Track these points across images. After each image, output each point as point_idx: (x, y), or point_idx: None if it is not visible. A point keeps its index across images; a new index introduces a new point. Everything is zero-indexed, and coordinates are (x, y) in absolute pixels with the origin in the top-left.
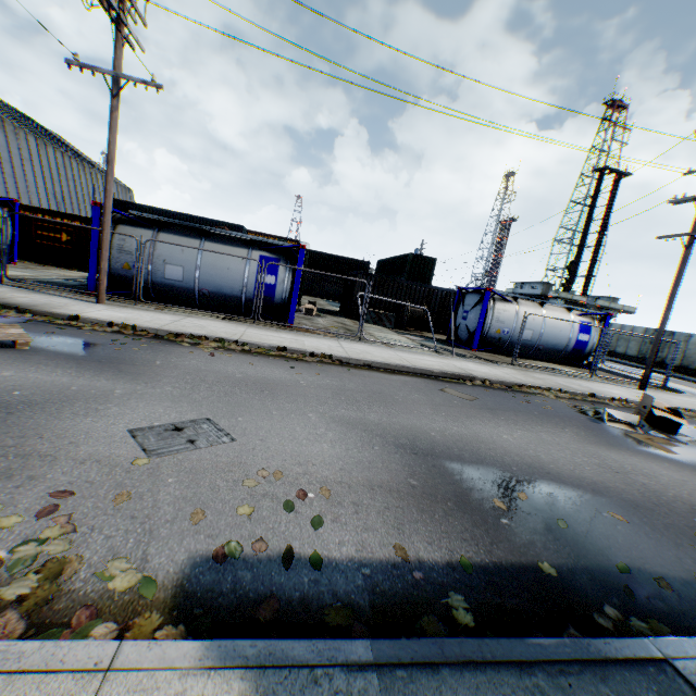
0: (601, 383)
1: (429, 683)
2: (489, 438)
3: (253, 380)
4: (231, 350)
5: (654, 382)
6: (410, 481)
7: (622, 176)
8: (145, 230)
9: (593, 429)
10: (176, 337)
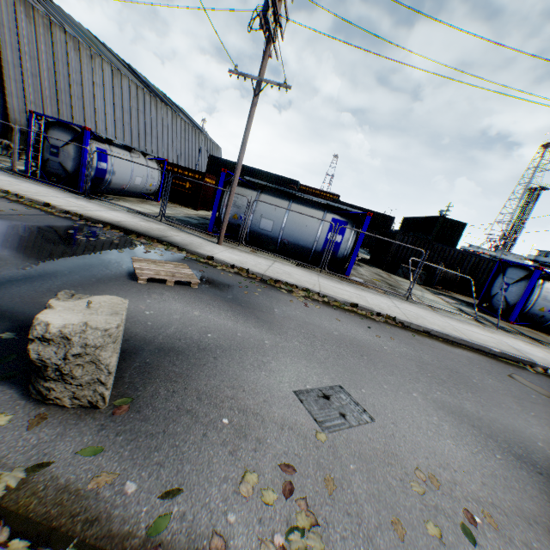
0: None
1: None
2: None
3: (348, 340)
4: (315, 301)
5: None
6: None
7: None
8: (251, 191)
9: None
10: (275, 282)
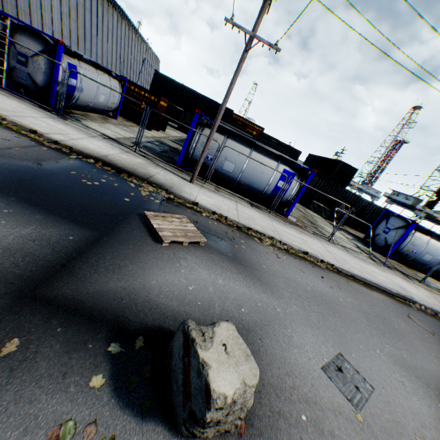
0: None
1: None
2: None
3: (319, 295)
4: (279, 249)
5: None
6: None
7: None
8: (219, 134)
9: None
10: (247, 229)
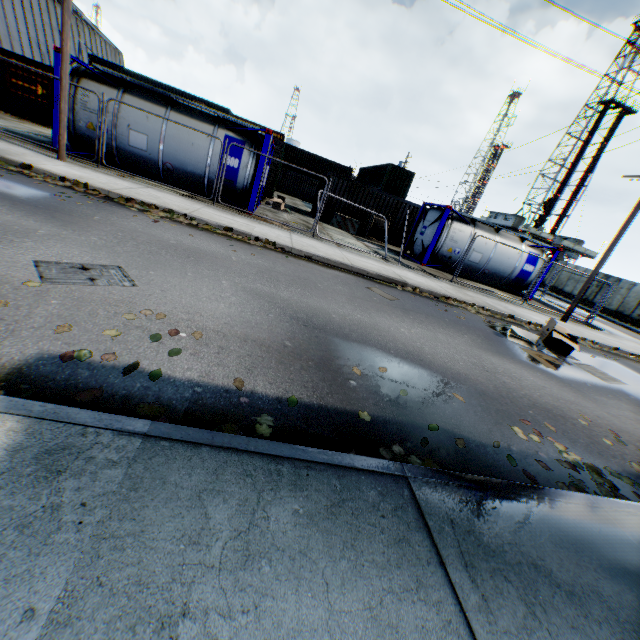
0: (529, 310)
1: (184, 453)
2: (386, 328)
3: (185, 247)
4: (178, 222)
5: (581, 318)
6: (286, 342)
7: (626, 113)
8: (109, 89)
9: (492, 339)
10: (127, 202)
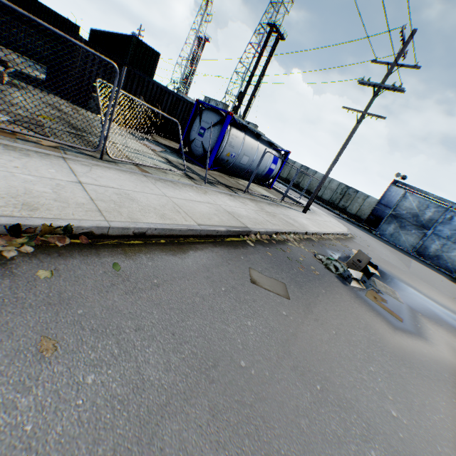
0: (290, 209)
1: None
2: (407, 450)
3: None
4: None
5: (293, 197)
6: None
7: (281, 39)
8: None
9: (358, 301)
10: None
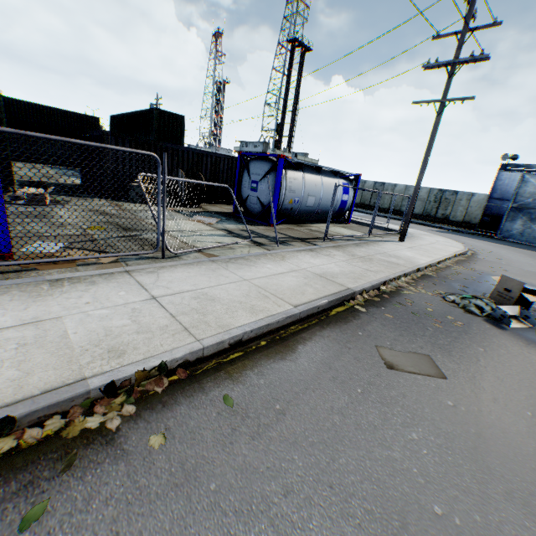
0: (383, 242)
1: None
2: None
3: None
4: None
5: (379, 225)
6: None
7: (306, 51)
8: None
9: (532, 350)
10: None
